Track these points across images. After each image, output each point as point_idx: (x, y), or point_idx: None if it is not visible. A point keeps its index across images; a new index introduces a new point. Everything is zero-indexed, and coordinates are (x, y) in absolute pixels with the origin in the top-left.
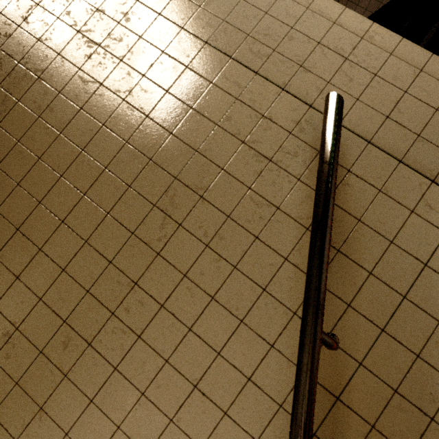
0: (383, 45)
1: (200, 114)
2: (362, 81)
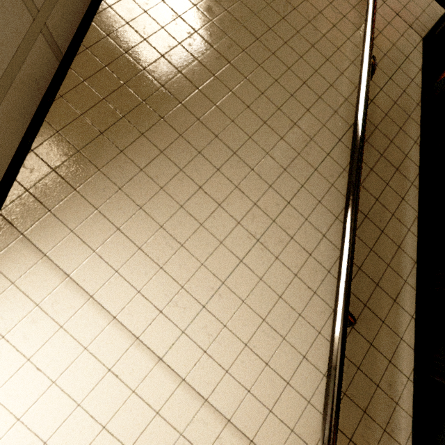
0: None
1: None
2: None
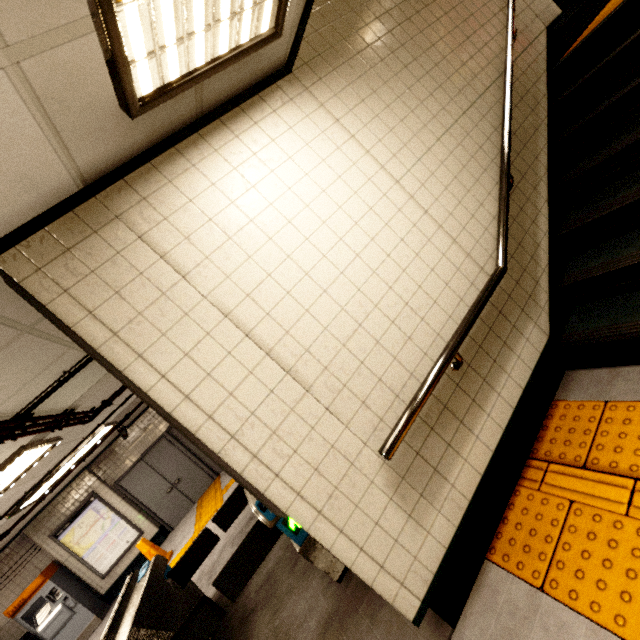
0: None
1: None
2: None
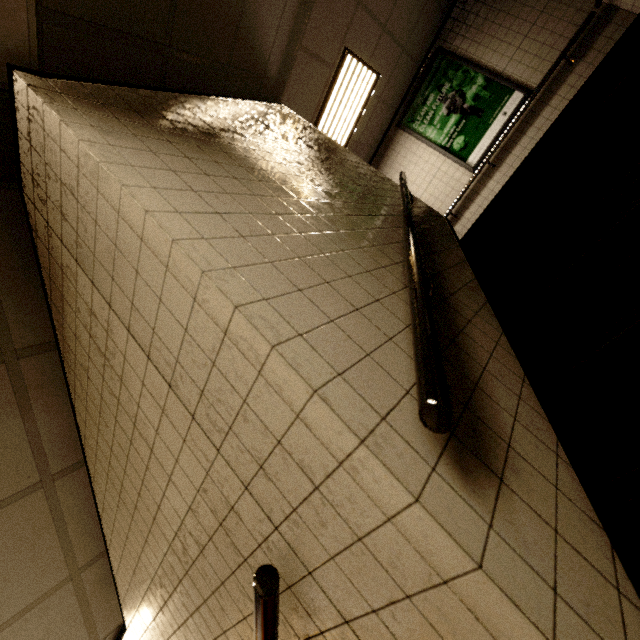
0: (377, 496)
1: (184, 472)
2: (339, 537)
